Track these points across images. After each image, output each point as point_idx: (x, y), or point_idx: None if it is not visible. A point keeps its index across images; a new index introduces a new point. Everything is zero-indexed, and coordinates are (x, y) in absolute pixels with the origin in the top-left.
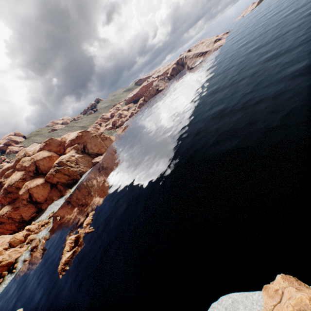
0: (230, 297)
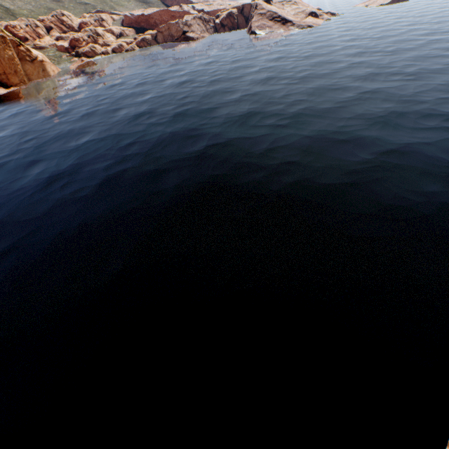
0: None
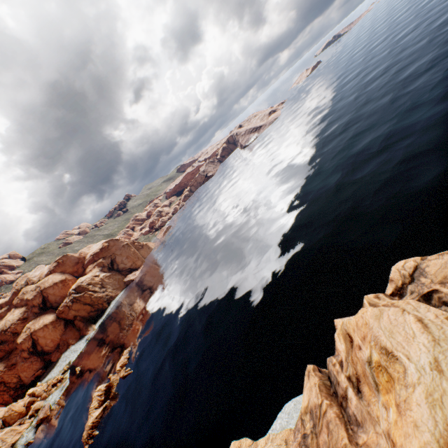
0: (293, 400)
